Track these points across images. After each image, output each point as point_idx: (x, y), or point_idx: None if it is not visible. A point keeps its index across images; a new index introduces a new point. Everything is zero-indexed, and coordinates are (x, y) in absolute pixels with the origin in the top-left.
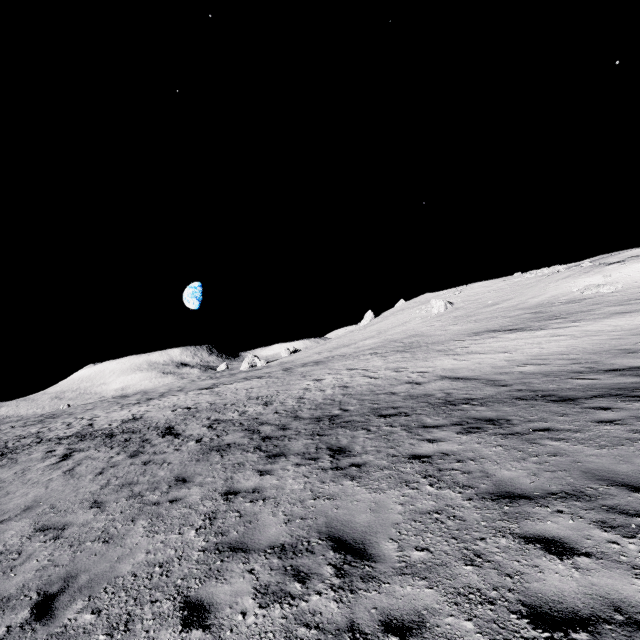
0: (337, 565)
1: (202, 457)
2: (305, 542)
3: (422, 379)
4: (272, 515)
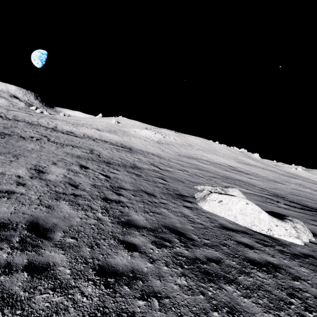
0: None
1: None
2: None
3: (52, 125)
4: None
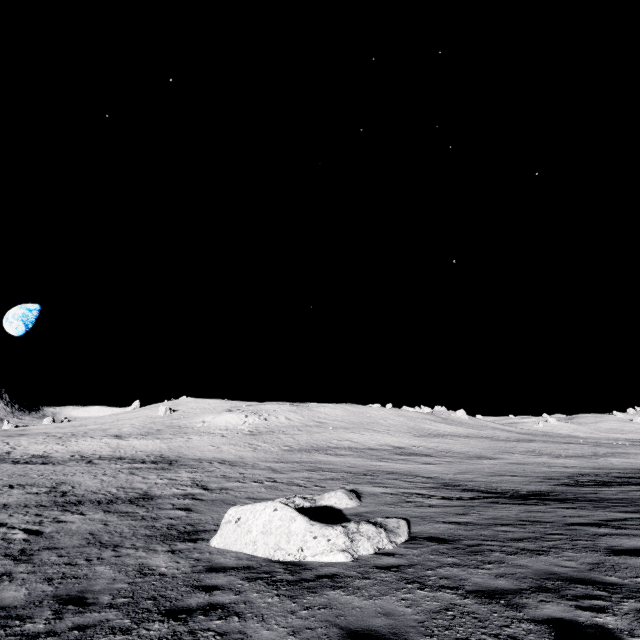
0: None
1: None
2: None
3: (1, 451)
4: None
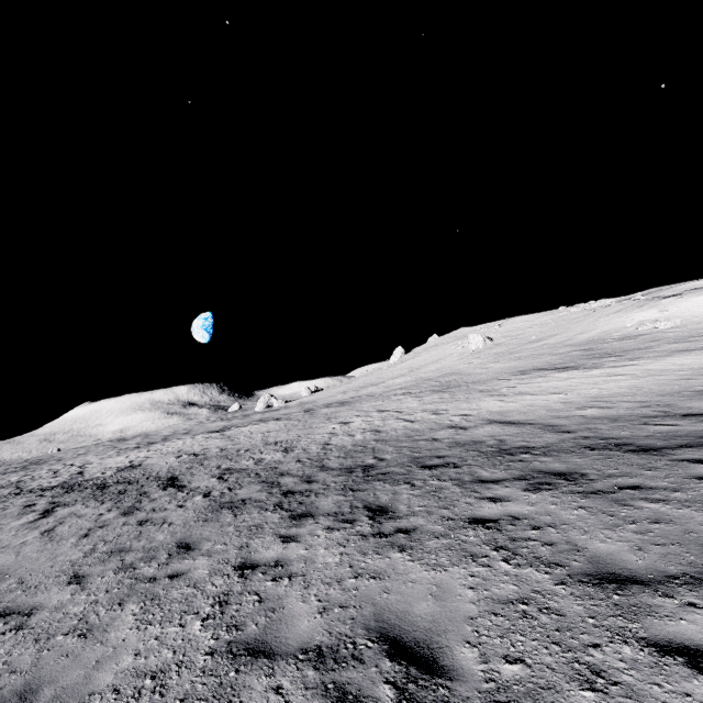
0: (398, 683)
1: (211, 516)
2: (349, 644)
3: (467, 423)
4: (302, 600)
